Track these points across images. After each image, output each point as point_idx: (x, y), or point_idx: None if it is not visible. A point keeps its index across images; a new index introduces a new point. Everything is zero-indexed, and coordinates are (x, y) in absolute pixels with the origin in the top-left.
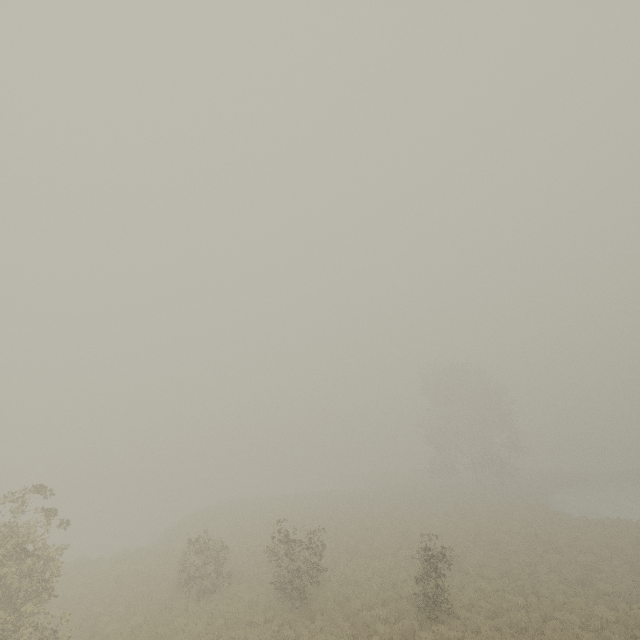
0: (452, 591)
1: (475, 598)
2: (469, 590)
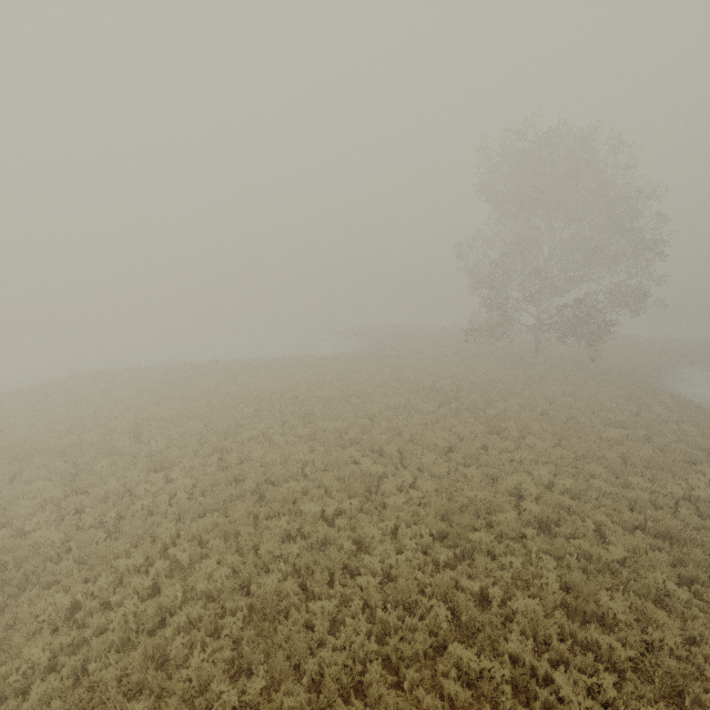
0: None
1: None
2: None
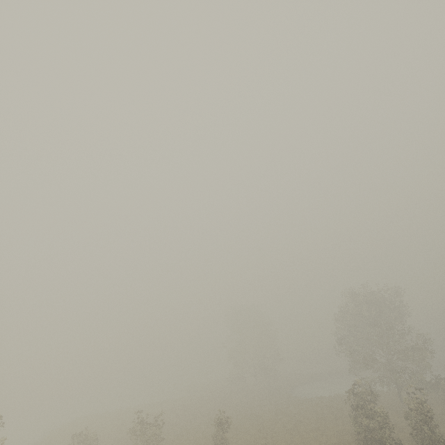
0: (231, 443)
1: (242, 444)
2: (239, 441)
